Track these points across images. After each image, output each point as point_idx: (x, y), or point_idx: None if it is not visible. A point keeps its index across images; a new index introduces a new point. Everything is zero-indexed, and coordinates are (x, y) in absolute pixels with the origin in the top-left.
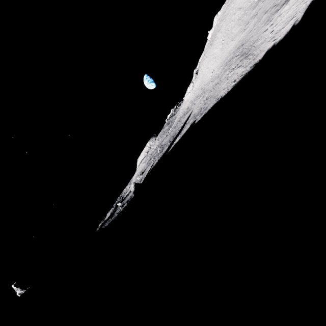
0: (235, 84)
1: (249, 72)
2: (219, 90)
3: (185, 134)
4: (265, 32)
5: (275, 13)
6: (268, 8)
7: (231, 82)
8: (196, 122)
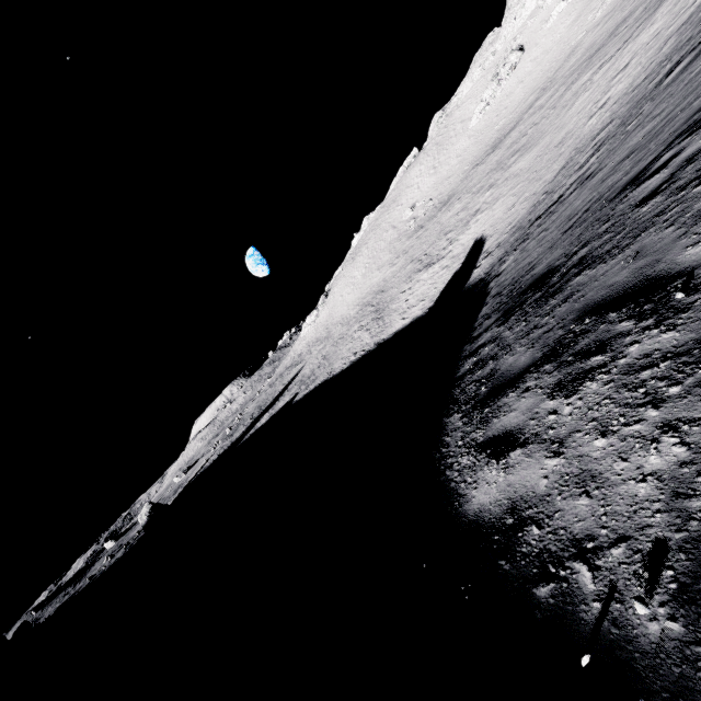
0: (353, 360)
1: (370, 352)
2: (338, 355)
3: (276, 415)
4: (403, 294)
5: (417, 273)
6: (415, 257)
7: (351, 352)
8: (296, 400)
